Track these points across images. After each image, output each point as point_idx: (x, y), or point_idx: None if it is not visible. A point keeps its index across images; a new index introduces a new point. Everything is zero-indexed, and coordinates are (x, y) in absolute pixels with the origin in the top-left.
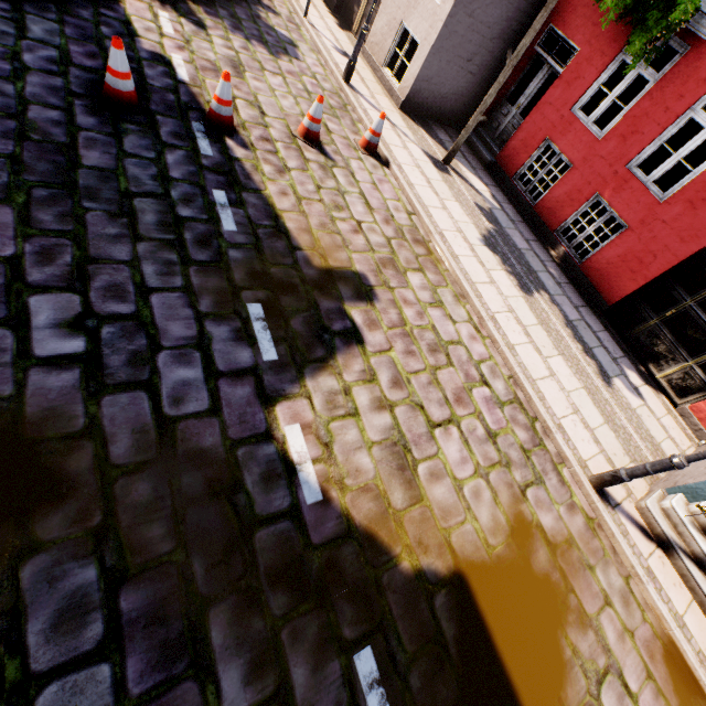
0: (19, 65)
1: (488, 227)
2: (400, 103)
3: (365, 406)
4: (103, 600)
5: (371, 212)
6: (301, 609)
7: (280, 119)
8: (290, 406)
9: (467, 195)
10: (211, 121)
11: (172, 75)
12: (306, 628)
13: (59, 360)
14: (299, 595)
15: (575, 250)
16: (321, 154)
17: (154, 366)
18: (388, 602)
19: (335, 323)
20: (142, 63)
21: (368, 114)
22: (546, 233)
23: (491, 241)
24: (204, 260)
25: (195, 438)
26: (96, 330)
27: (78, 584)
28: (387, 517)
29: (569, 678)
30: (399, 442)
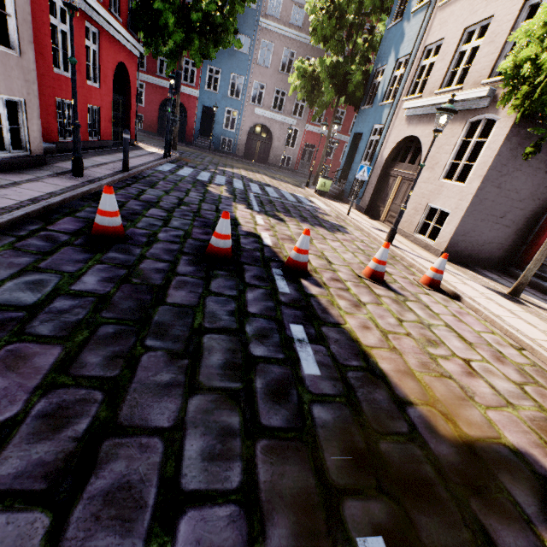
0: (153, 239)
1: None
2: (440, 253)
3: None
4: None
5: (471, 347)
6: None
7: (344, 266)
8: None
9: None
10: (288, 267)
11: (260, 242)
12: None
13: None
14: None
15: None
16: (389, 290)
17: None
18: None
19: None
20: (240, 236)
21: (416, 260)
22: None
23: None
24: (278, 426)
25: None
26: None
27: None
28: None
29: None
30: None
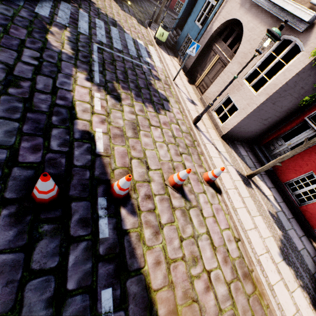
0: None
1: (280, 235)
2: (222, 134)
3: None
4: None
5: (215, 253)
6: None
7: (158, 169)
8: None
9: (263, 205)
10: (112, 195)
11: (92, 149)
12: None
13: None
14: None
15: None
16: (182, 197)
17: None
18: None
19: None
20: (73, 144)
21: (206, 147)
22: (309, 228)
23: (284, 251)
24: None
25: None
26: None
27: None
28: None
29: None
30: None
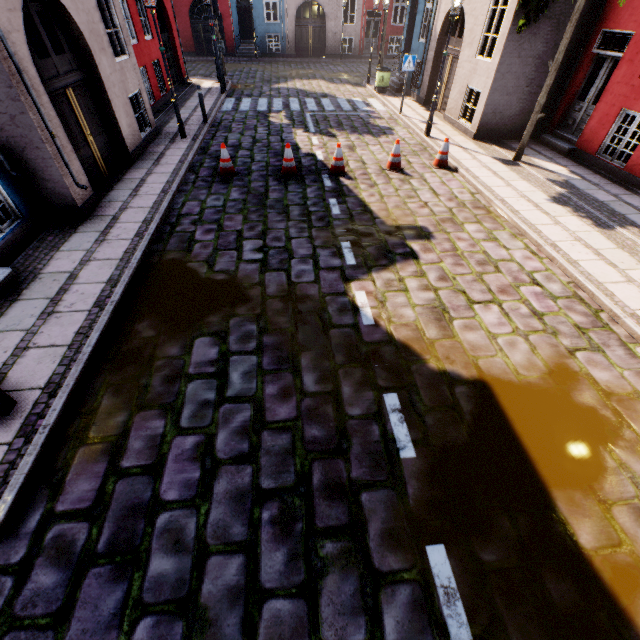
0: (250, 171)
1: (559, 191)
2: (473, 135)
3: (414, 288)
4: (257, 337)
5: (437, 197)
6: (352, 365)
7: (375, 164)
8: (360, 283)
9: (537, 175)
10: (332, 172)
11: (315, 159)
12: (353, 373)
13: (251, 261)
14: (352, 359)
15: None
16: (401, 175)
17: (290, 264)
18: (414, 379)
19: (398, 250)
20: (301, 158)
21: None
22: None
23: (562, 199)
24: (320, 226)
25: (305, 291)
26: (267, 252)
27: (249, 329)
28: (421, 341)
29: (609, 479)
30: (439, 307)
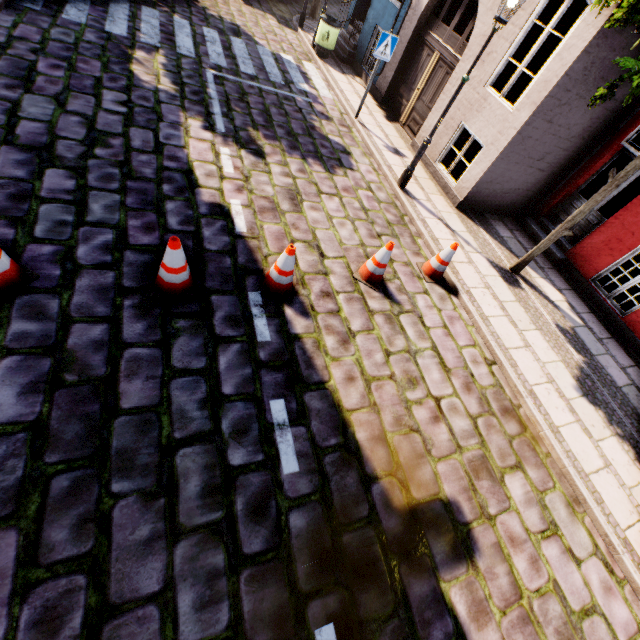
0: (70, 265)
1: (578, 361)
2: (458, 202)
3: None
4: None
5: (448, 376)
6: None
7: (340, 258)
8: None
9: (545, 315)
10: (269, 288)
11: (230, 229)
12: None
13: None
14: None
15: None
16: (385, 298)
17: None
18: None
19: (433, 630)
20: (200, 221)
21: (427, 224)
22: None
23: (587, 384)
24: (259, 550)
25: None
26: None
27: None
28: None
29: None
30: None
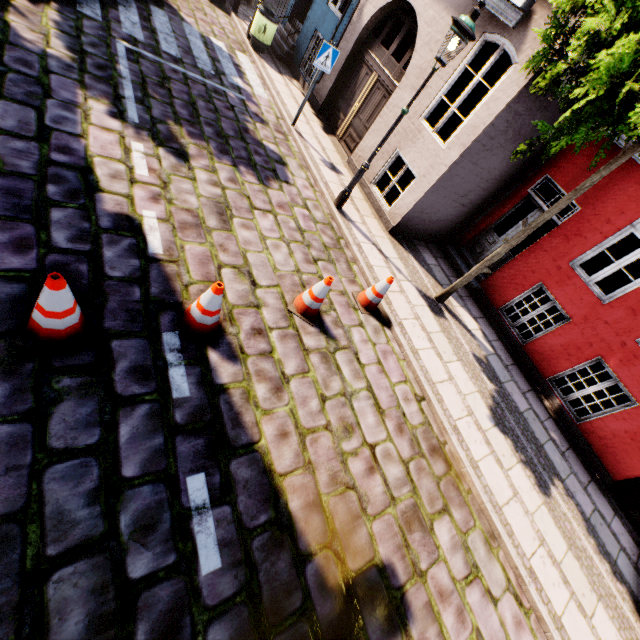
0: None
1: (491, 390)
2: (391, 227)
3: None
4: None
5: (382, 418)
6: None
7: (274, 287)
8: None
9: (464, 345)
10: (189, 328)
11: (141, 249)
12: None
13: None
14: None
15: (556, 383)
16: (321, 333)
17: None
18: None
19: None
20: (100, 238)
21: (363, 249)
22: (538, 378)
23: (498, 413)
24: None
25: None
26: None
27: None
28: None
29: None
30: None
